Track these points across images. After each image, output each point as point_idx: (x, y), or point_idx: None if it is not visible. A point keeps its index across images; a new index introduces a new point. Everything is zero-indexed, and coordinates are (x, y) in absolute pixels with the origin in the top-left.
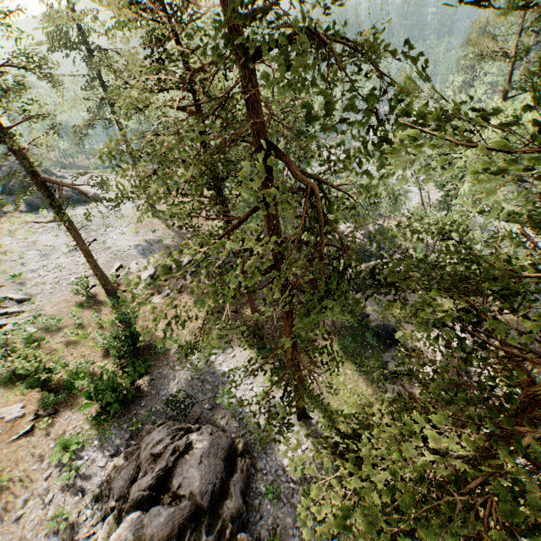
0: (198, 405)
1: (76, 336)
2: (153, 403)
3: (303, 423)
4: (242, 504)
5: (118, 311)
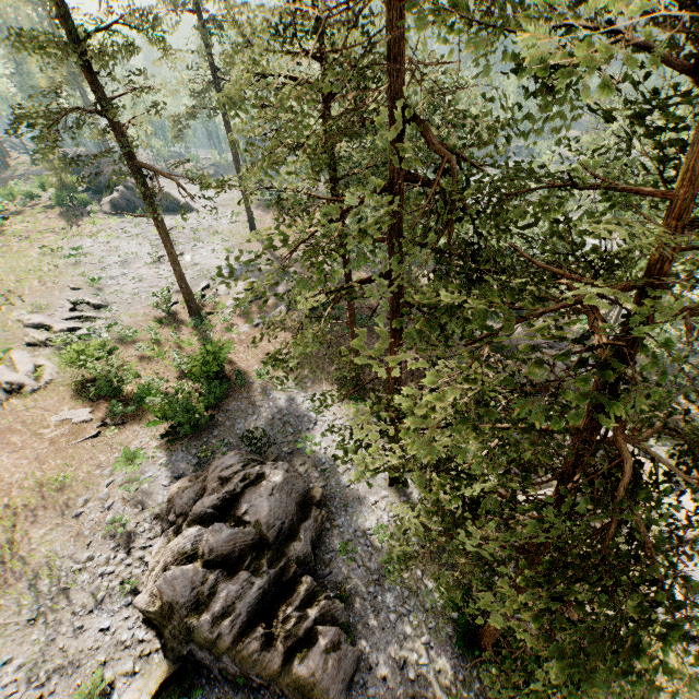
0: (276, 446)
1: (151, 352)
2: (226, 435)
3: (396, 489)
4: (310, 552)
5: (200, 334)
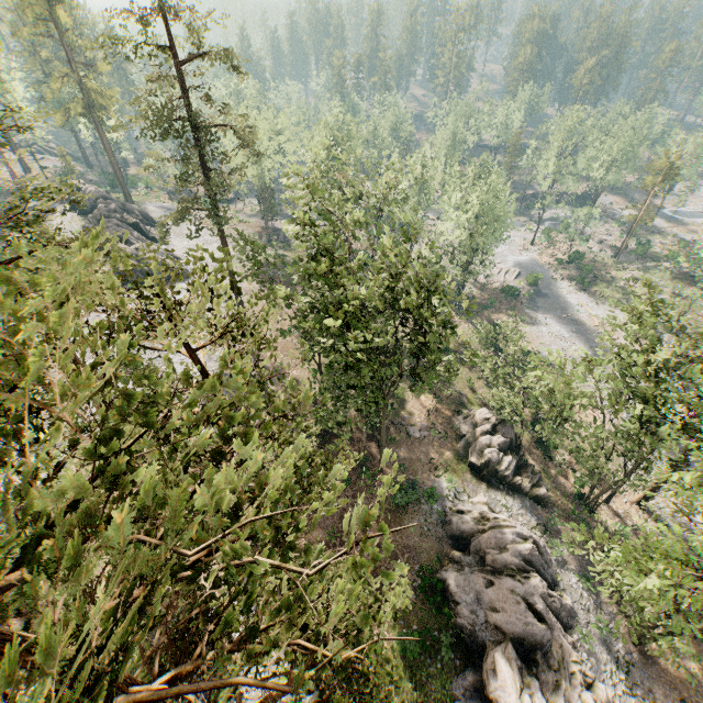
0: None
1: None
2: None
3: None
4: None
5: None
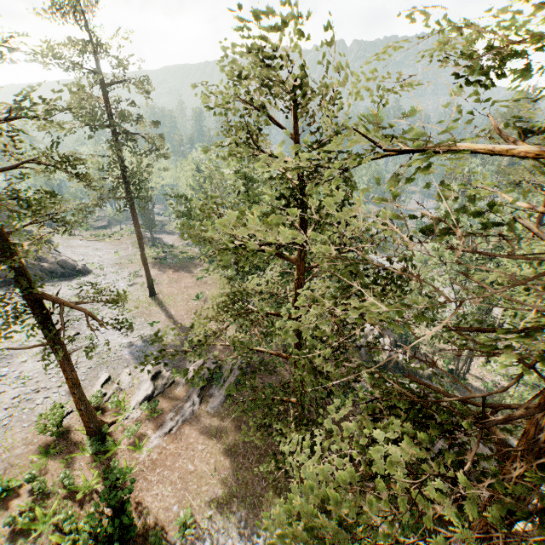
0: None
1: (30, 519)
2: None
3: None
4: None
5: (100, 462)
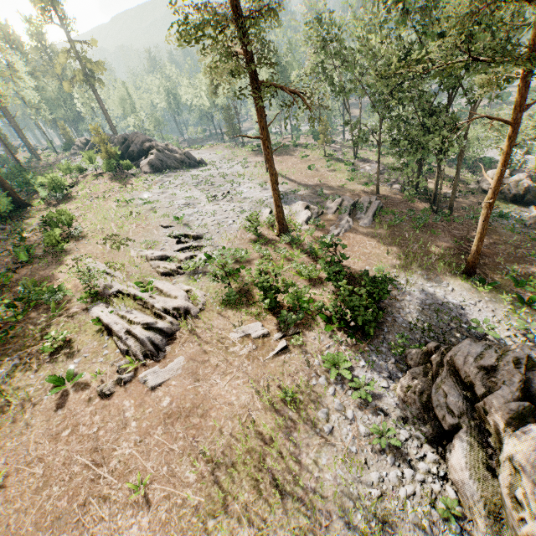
0: (447, 334)
1: (269, 268)
2: (396, 330)
3: None
4: None
5: (296, 247)
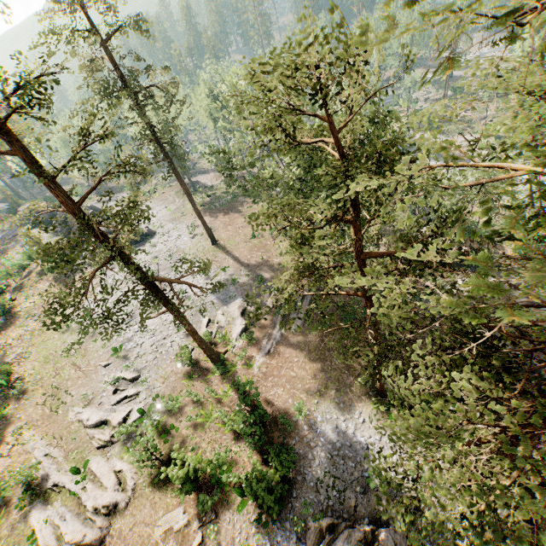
0: (349, 489)
1: (199, 417)
2: (304, 492)
3: None
4: None
5: (227, 378)
